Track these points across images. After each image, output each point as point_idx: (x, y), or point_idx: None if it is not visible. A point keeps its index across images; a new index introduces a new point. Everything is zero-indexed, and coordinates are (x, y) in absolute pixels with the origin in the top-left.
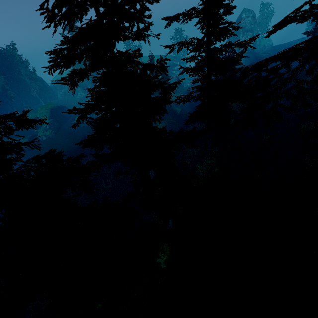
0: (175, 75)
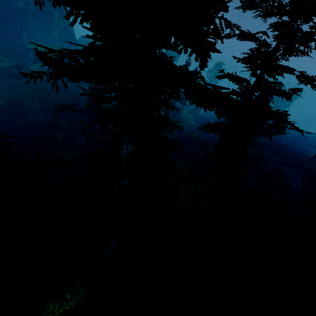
0: None
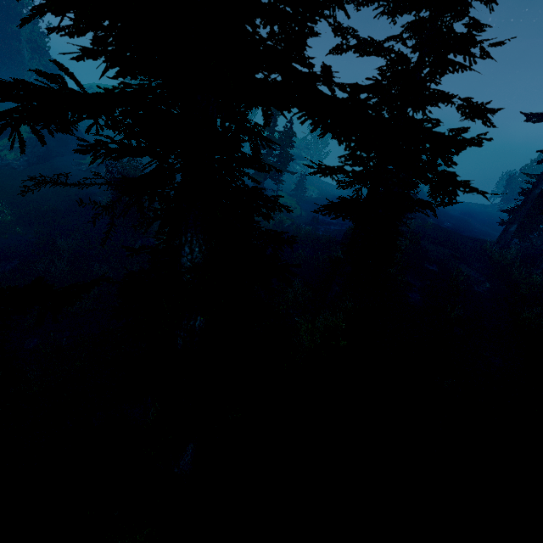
0: (298, 173)
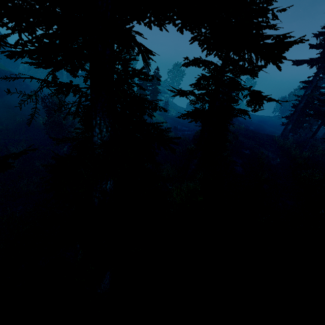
0: (163, 101)
